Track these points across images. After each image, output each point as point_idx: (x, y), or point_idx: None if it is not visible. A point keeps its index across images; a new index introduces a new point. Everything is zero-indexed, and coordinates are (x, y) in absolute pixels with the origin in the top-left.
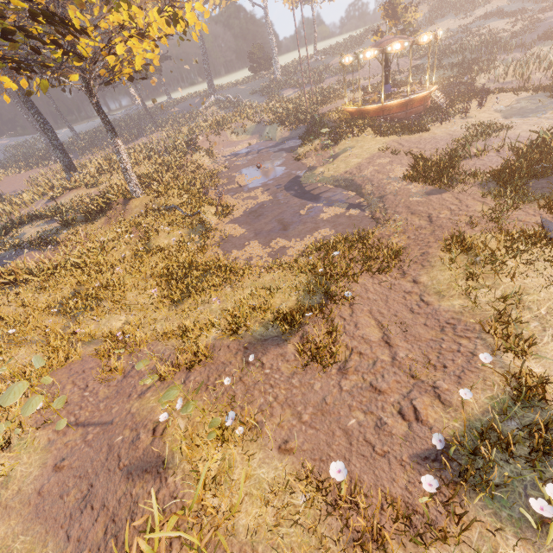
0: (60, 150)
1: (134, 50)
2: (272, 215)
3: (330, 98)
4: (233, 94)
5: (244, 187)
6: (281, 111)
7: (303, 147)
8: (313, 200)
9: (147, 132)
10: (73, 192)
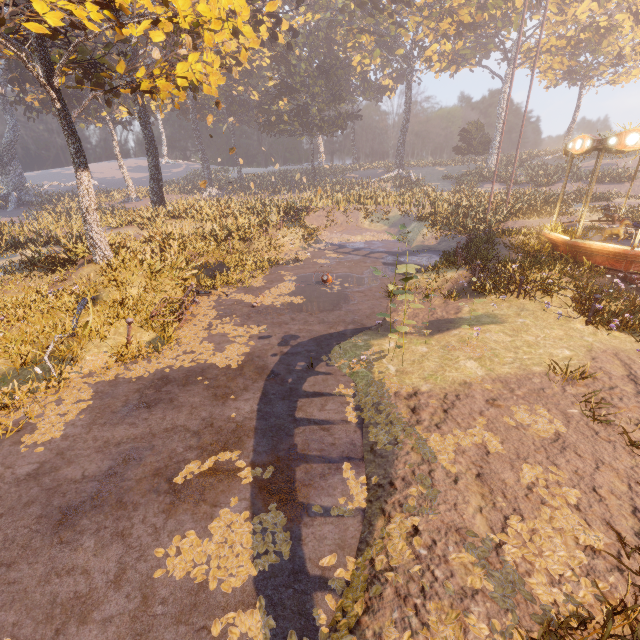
0: (155, 179)
1: (90, 26)
2: (152, 424)
3: (539, 209)
4: (423, 174)
5: (257, 308)
6: (446, 206)
7: (423, 274)
8: (266, 435)
9: (302, 189)
10: (131, 227)
